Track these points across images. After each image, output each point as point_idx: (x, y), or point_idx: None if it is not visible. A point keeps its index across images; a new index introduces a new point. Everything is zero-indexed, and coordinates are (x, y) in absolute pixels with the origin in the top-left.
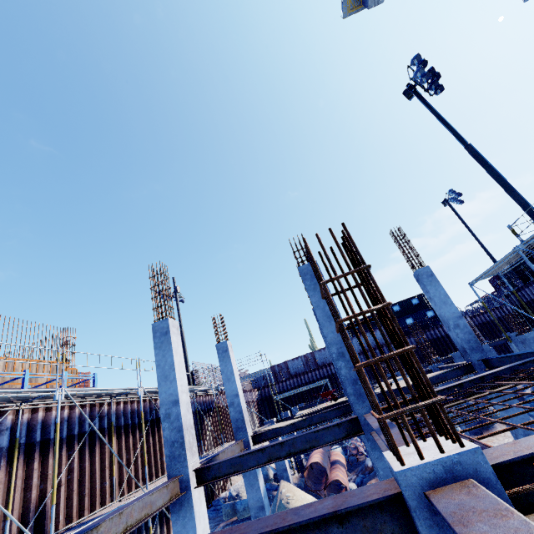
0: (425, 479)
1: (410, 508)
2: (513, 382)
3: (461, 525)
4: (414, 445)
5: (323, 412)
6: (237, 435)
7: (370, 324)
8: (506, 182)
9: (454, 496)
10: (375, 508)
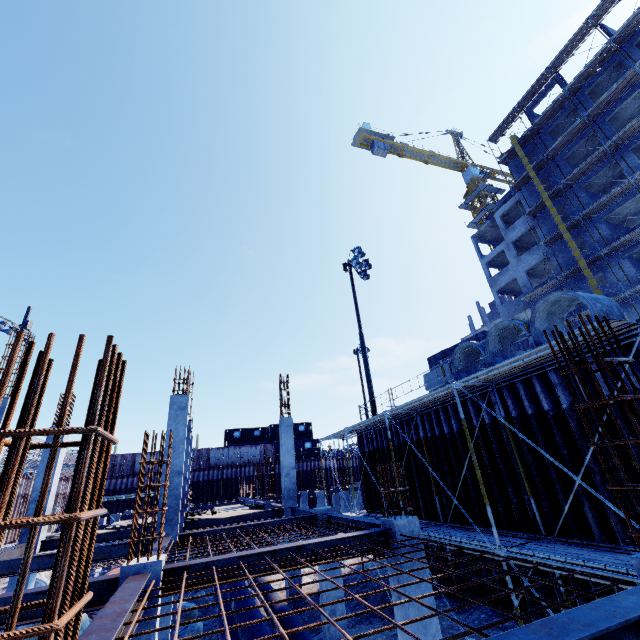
0: (132, 571)
1: (119, 583)
2: (260, 532)
3: (126, 583)
4: (138, 556)
5: (138, 528)
6: (25, 537)
7: (252, 438)
8: (369, 374)
9: (136, 577)
10: (106, 584)
